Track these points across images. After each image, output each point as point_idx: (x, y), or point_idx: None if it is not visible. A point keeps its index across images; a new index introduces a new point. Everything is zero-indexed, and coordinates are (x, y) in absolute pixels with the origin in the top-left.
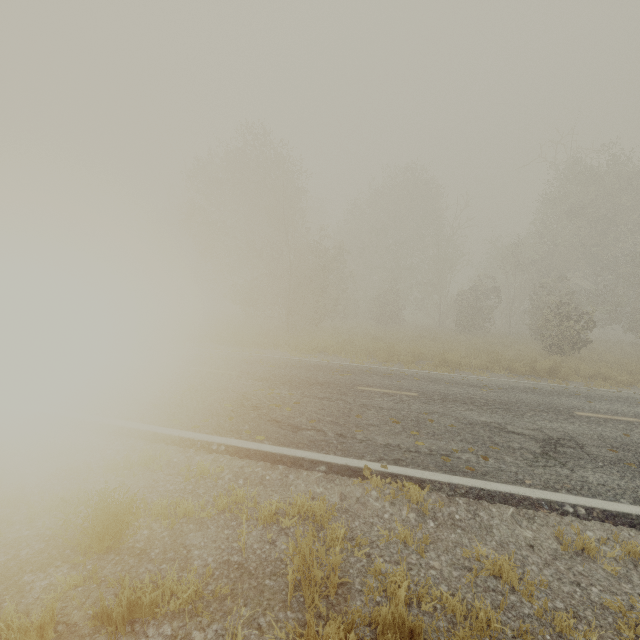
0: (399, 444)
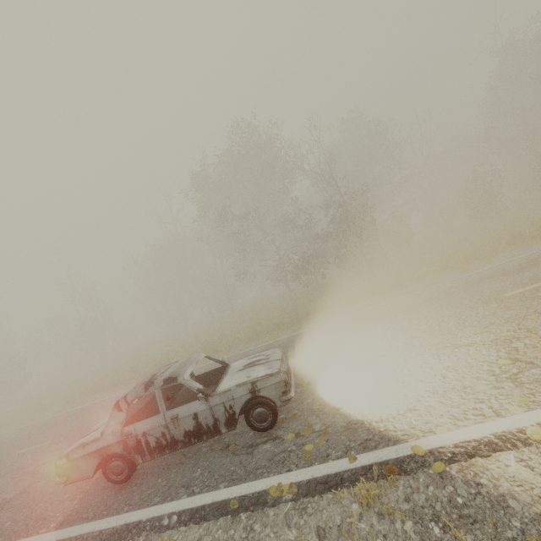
0: None
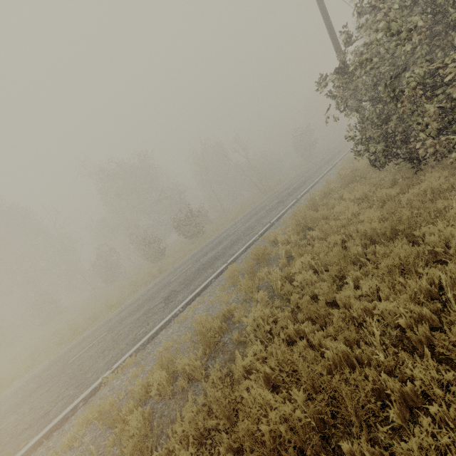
0: (112, 356)
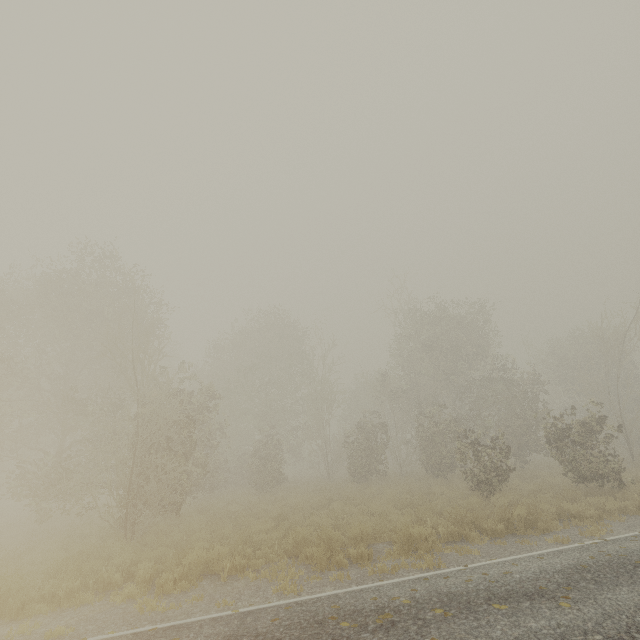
0: None
